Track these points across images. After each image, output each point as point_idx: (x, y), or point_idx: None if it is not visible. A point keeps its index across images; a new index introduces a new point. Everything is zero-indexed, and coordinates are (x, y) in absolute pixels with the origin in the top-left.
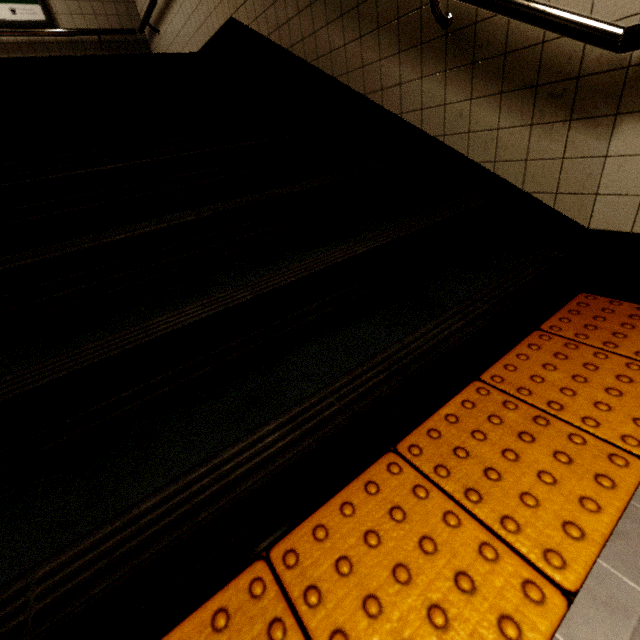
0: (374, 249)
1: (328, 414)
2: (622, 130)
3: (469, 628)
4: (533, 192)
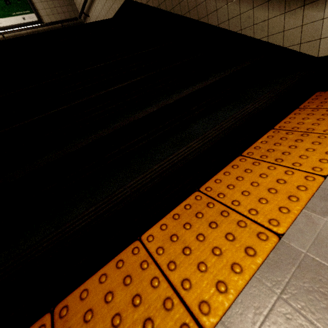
0: (218, 80)
1: (215, 135)
2: None
3: (285, 191)
4: (288, 46)
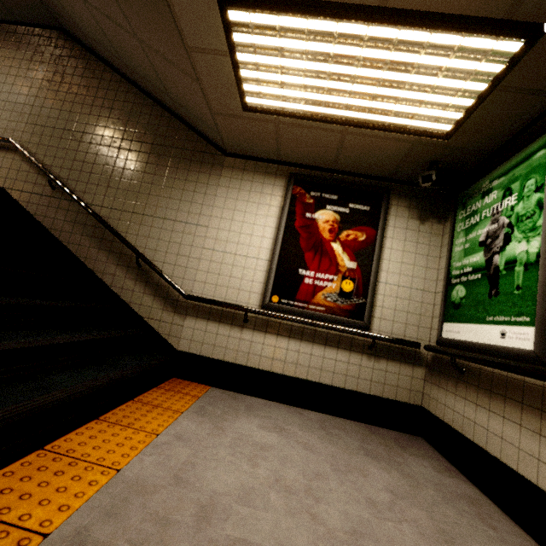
0: (98, 339)
1: (83, 389)
2: (187, 319)
3: (130, 444)
4: (161, 333)
